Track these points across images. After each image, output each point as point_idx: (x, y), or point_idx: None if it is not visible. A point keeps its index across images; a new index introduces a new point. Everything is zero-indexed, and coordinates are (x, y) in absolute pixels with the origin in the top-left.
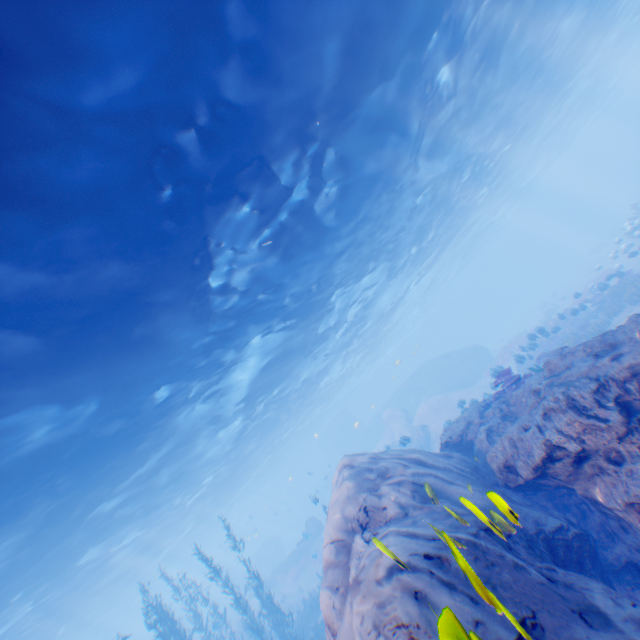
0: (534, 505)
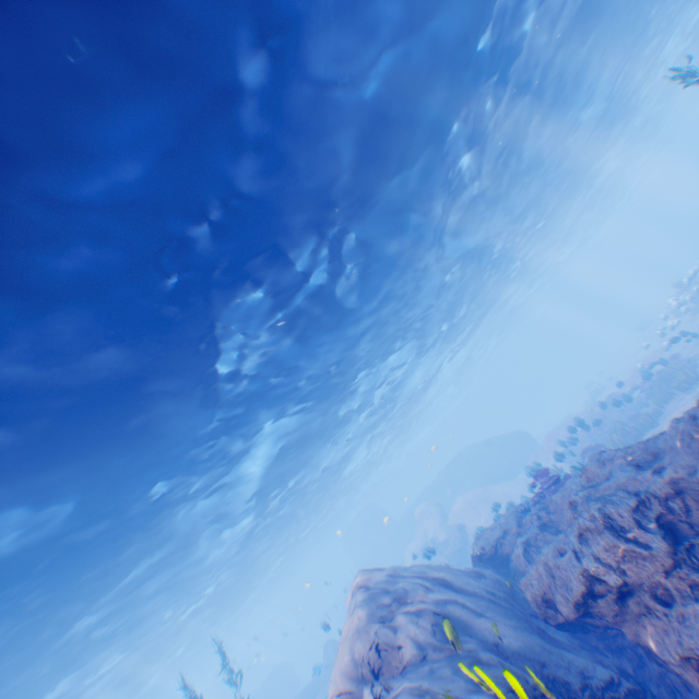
0: (581, 644)
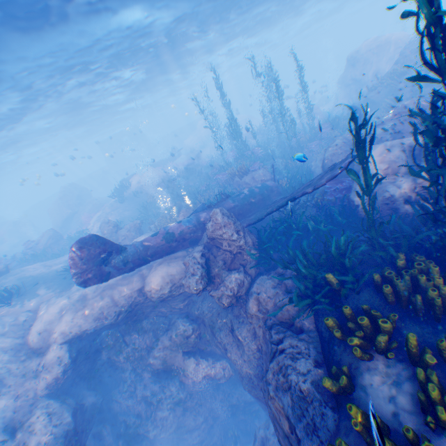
0: None
